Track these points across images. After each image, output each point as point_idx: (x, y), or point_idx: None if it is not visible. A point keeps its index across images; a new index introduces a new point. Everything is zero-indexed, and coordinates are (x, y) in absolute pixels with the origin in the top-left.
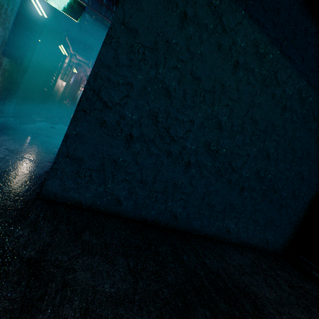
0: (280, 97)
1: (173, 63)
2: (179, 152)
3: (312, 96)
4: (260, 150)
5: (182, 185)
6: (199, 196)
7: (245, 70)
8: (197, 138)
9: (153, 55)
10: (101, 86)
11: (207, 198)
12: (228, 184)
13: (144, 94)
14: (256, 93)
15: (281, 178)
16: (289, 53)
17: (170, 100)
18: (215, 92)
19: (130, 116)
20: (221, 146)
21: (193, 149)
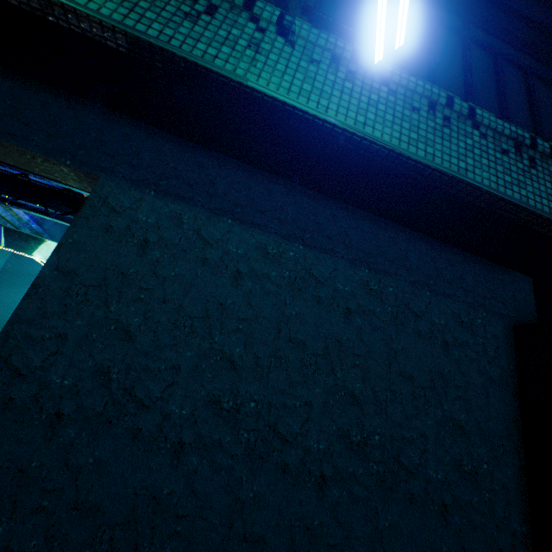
0: (332, 298)
1: (134, 294)
2: (157, 427)
3: (391, 285)
4: (332, 389)
5: (173, 496)
6: (218, 517)
7: (254, 277)
8: (191, 393)
9: (101, 292)
10: (15, 348)
11: (238, 519)
12: (282, 474)
13: (86, 344)
14: (285, 303)
15: (409, 438)
16: (321, 244)
17: (132, 344)
18: (210, 316)
19: (59, 382)
20: (244, 398)
21: (185, 414)
